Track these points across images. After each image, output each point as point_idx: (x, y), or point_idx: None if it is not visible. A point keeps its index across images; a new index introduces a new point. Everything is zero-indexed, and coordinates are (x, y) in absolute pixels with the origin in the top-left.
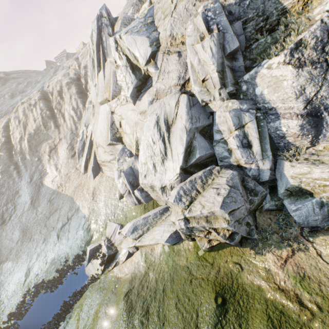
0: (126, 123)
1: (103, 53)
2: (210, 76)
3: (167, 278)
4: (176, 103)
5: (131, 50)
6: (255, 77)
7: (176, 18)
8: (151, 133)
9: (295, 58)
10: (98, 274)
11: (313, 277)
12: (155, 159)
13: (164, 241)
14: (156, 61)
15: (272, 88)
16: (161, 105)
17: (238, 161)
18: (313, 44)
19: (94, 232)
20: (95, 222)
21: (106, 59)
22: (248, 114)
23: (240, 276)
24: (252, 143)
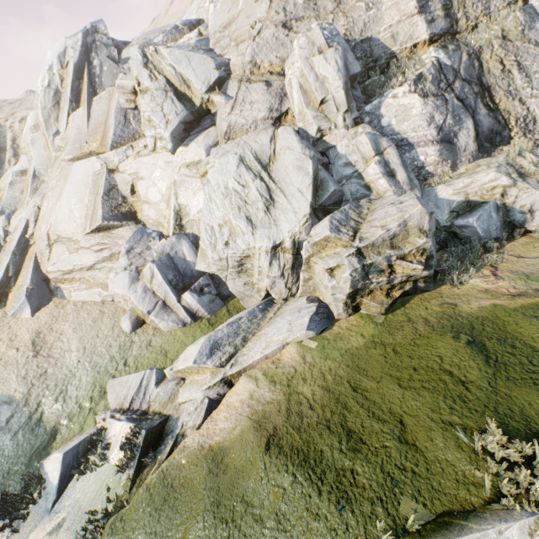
0: (149, 184)
1: (91, 82)
2: (332, 97)
3: (347, 373)
4: (270, 138)
5: (178, 70)
6: (379, 107)
7: (260, 44)
8: (233, 175)
9: (419, 89)
10: (116, 496)
11: (534, 272)
12: (249, 210)
13: (304, 329)
14: (225, 91)
15: (401, 117)
16: (240, 144)
17: (381, 197)
18: (431, 79)
19: (59, 419)
20: (60, 397)
21: (96, 92)
22: (385, 139)
23: (459, 311)
24: (396, 171)
